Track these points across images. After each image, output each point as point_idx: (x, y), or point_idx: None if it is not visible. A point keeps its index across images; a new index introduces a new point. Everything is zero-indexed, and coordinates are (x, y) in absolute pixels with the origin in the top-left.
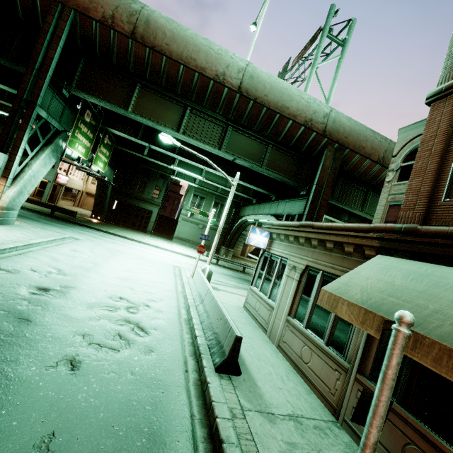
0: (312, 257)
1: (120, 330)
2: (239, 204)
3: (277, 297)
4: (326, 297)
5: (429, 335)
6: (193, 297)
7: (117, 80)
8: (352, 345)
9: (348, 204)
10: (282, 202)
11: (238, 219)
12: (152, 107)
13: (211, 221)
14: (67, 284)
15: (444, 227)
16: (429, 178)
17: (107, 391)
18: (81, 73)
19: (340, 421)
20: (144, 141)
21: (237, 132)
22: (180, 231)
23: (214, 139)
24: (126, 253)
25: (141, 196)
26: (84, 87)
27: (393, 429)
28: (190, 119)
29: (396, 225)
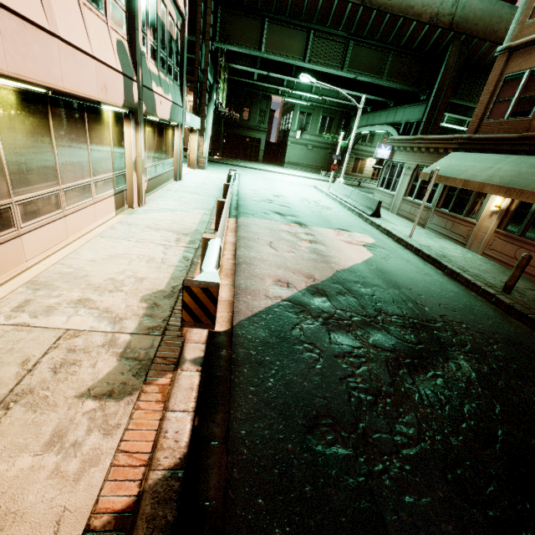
0: (421, 159)
1: (321, 207)
2: (349, 114)
3: (396, 189)
4: (422, 175)
5: (451, 176)
6: (340, 198)
7: (249, 20)
8: (435, 198)
9: (472, 100)
10: (400, 109)
11: (349, 132)
12: (280, 41)
13: (341, 144)
14: (279, 194)
15: (480, 135)
16: (483, 108)
17: (337, 218)
18: (220, 23)
19: (425, 228)
20: (262, 70)
21: (358, 45)
22: (290, 156)
23: (337, 60)
24: (273, 179)
25: (248, 124)
26: (225, 37)
27: (444, 220)
28: (314, 43)
29: (463, 135)
